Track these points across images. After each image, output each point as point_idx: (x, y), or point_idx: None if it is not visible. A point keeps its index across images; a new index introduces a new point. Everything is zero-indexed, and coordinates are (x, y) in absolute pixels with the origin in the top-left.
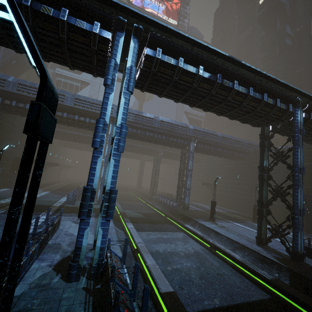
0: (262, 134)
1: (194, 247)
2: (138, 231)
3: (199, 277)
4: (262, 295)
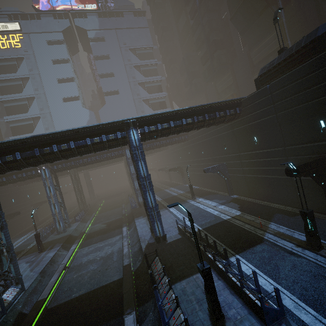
0: (130, 149)
1: (115, 248)
2: (85, 247)
3: (89, 276)
4: (118, 277)
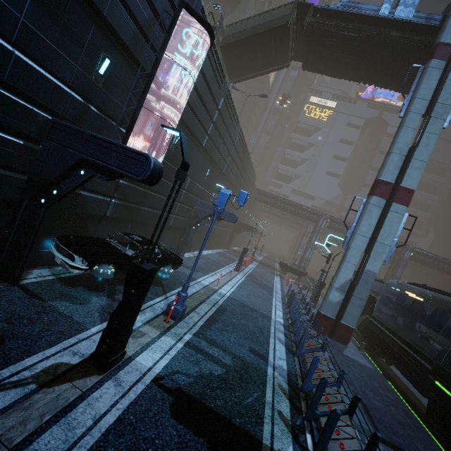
0: (393, 257)
1: None
2: None
3: None
4: None
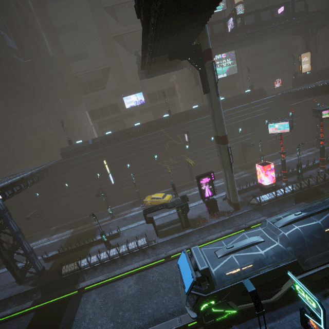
0: None
1: None
2: None
3: None
4: (31, 317)
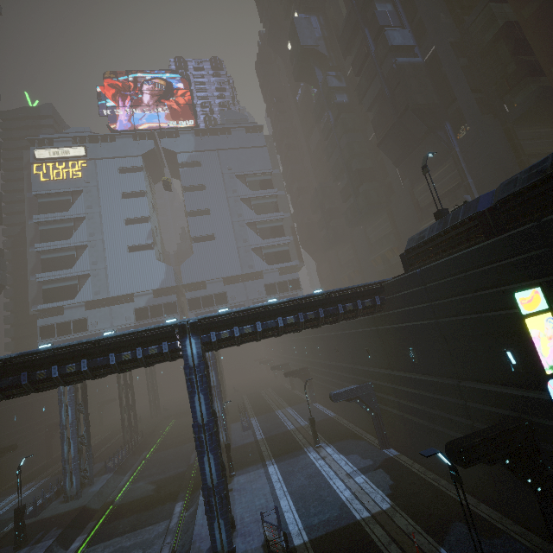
0: None
1: None
2: (100, 542)
3: None
4: None
